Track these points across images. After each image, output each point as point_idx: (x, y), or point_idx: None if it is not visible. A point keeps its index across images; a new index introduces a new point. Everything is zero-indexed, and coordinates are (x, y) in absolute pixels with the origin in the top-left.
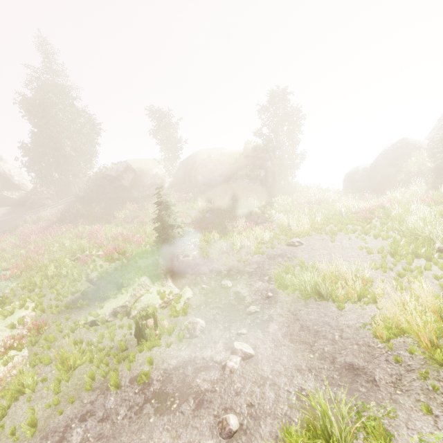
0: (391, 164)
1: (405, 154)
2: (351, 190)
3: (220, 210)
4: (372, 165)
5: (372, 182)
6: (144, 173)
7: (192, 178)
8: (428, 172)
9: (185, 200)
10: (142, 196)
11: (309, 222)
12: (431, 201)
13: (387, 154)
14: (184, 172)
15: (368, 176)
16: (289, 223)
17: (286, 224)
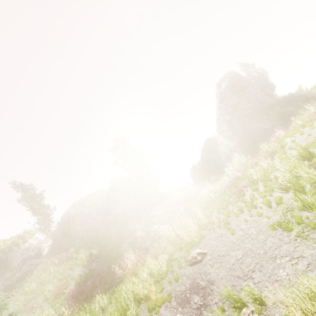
0: (211, 153)
1: (215, 145)
2: (199, 179)
3: (106, 250)
4: (202, 159)
5: (208, 169)
6: (12, 252)
7: (71, 231)
8: (235, 148)
9: (66, 259)
10: (10, 283)
11: (194, 222)
12: (268, 156)
13: (206, 149)
14: (64, 228)
15: (204, 166)
16: (176, 233)
17: (174, 235)
